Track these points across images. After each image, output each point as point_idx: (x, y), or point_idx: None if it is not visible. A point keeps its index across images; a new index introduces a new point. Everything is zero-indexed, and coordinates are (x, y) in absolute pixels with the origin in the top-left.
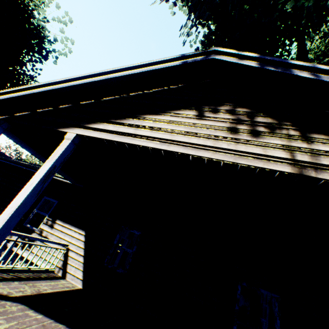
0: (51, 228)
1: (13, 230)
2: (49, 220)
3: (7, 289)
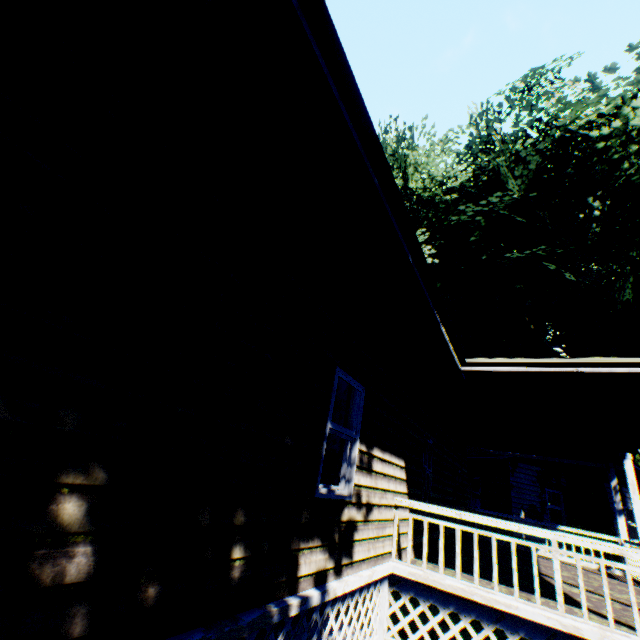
0: (370, 475)
1: (292, 537)
2: (363, 453)
3: (581, 613)
